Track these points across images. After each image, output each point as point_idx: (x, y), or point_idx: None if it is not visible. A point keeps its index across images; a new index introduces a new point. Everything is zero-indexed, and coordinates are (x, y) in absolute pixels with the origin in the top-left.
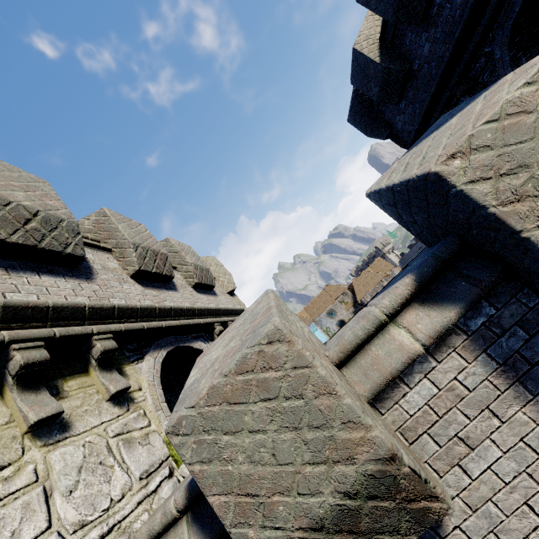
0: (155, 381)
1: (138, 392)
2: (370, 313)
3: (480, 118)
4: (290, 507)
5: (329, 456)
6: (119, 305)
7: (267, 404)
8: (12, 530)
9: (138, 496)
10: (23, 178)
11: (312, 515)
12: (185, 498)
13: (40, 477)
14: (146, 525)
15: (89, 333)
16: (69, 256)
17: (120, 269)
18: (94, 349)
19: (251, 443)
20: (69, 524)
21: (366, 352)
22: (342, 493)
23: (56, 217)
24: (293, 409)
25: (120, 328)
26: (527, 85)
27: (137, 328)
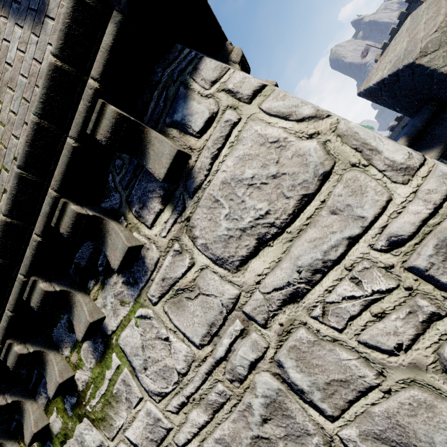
0: None
1: None
2: None
3: None
4: None
5: None
6: None
7: None
8: None
9: None
10: None
11: None
12: (406, 142)
13: None
14: None
15: None
16: None
17: None
18: None
19: None
20: None
21: None
22: None
23: None
24: None
25: None
26: None
27: None
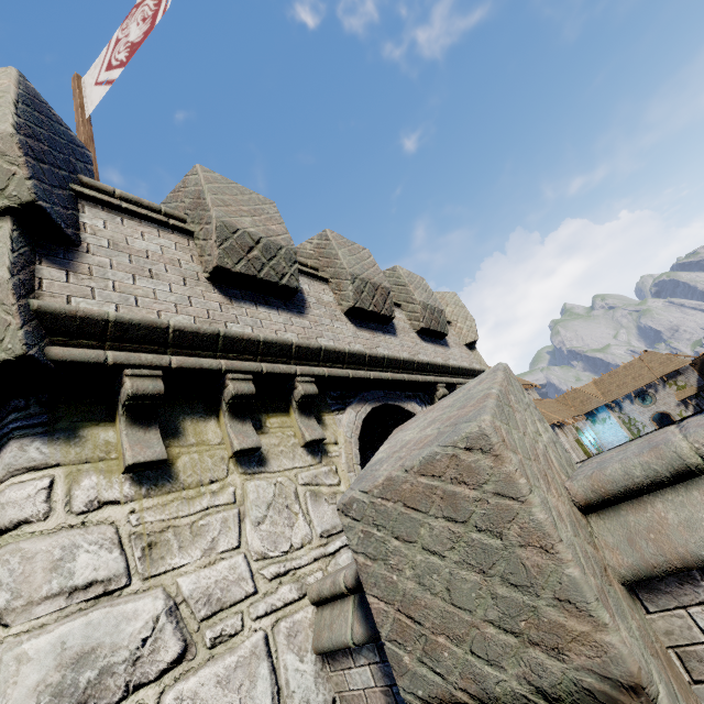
0: (352, 438)
1: (333, 445)
2: (669, 446)
3: None
4: (458, 660)
5: (525, 631)
6: (325, 346)
7: (450, 525)
8: (212, 536)
9: (316, 552)
10: (252, 201)
11: (483, 686)
12: (354, 579)
13: (237, 500)
14: (317, 584)
15: (293, 374)
16: (284, 287)
17: (335, 303)
18: (296, 391)
19: (423, 562)
20: (254, 551)
21: (643, 506)
22: (534, 686)
23: (275, 244)
24: (484, 547)
25: (323, 373)
26: None
27: (342, 375)
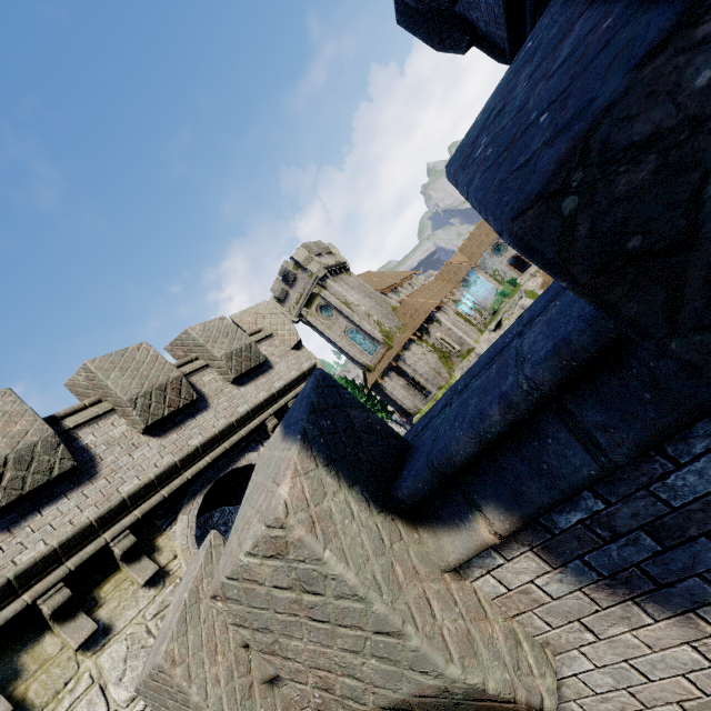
0: (189, 542)
1: (173, 561)
2: None
3: (233, 559)
4: None
5: None
6: (128, 494)
7: (175, 702)
8: None
9: None
10: None
11: None
12: None
13: (95, 678)
14: None
15: (104, 545)
16: (59, 476)
17: (129, 429)
18: (115, 554)
19: None
20: (123, 702)
21: None
22: None
23: (27, 448)
24: None
25: (136, 518)
26: (251, 555)
27: (156, 503)
